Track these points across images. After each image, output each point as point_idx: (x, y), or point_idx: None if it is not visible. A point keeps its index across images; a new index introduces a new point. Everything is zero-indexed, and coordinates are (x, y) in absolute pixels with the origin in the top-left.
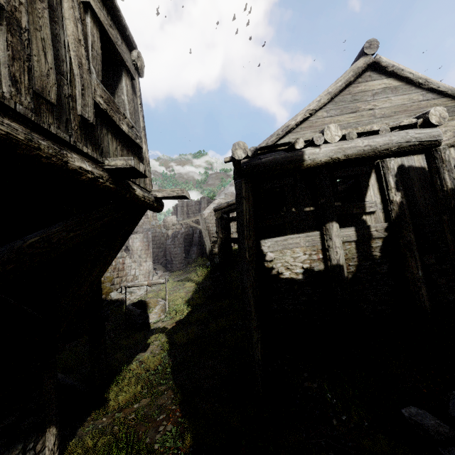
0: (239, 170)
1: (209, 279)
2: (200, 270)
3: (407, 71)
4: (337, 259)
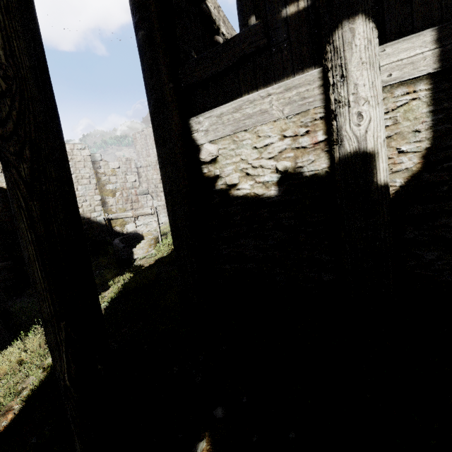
0: None
1: None
2: None
3: None
4: (358, 134)
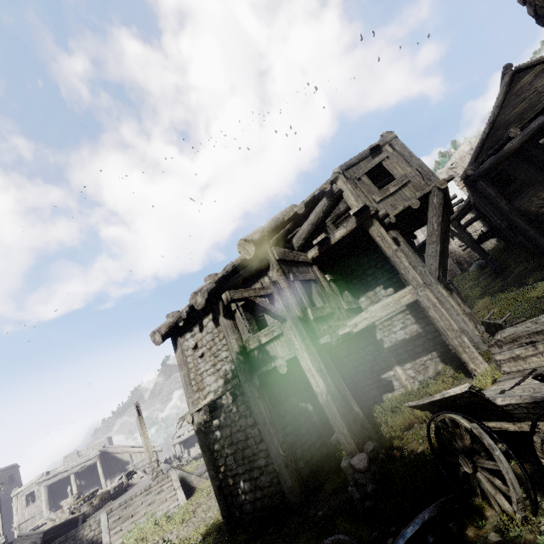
0: (468, 180)
1: (482, 276)
2: (467, 276)
3: (543, 57)
4: None
